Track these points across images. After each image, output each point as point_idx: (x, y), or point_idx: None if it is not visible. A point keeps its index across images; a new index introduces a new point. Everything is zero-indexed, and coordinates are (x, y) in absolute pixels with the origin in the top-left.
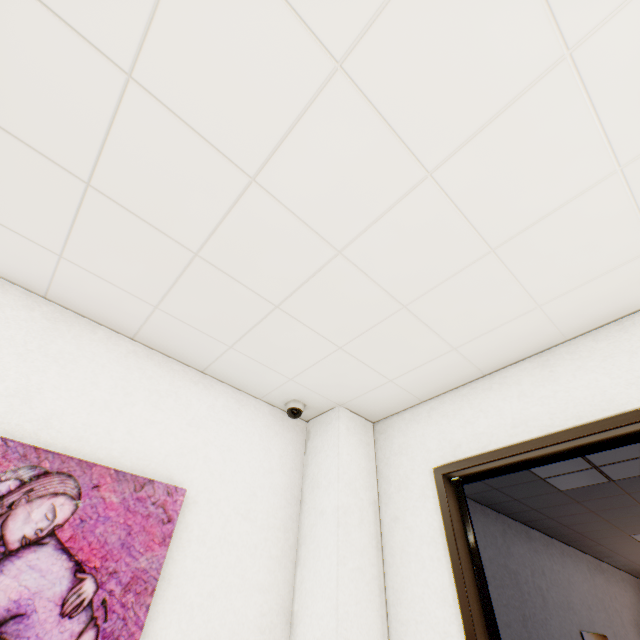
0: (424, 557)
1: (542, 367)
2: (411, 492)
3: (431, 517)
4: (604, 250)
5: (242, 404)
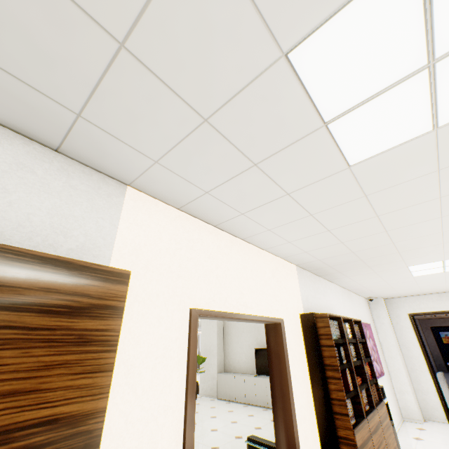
0: (406, 331)
1: (438, 296)
2: (401, 318)
3: (408, 323)
4: None
5: (362, 300)
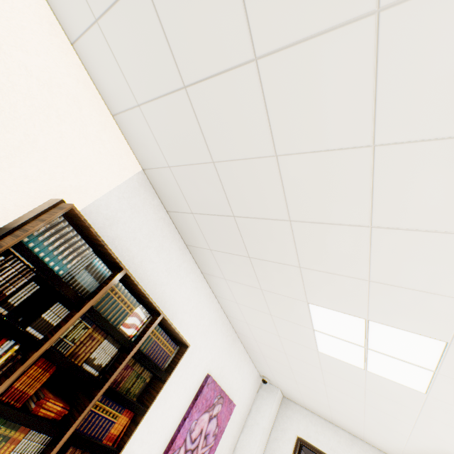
0: None
1: (350, 440)
2: (285, 435)
3: (288, 449)
4: (389, 445)
5: (253, 371)
